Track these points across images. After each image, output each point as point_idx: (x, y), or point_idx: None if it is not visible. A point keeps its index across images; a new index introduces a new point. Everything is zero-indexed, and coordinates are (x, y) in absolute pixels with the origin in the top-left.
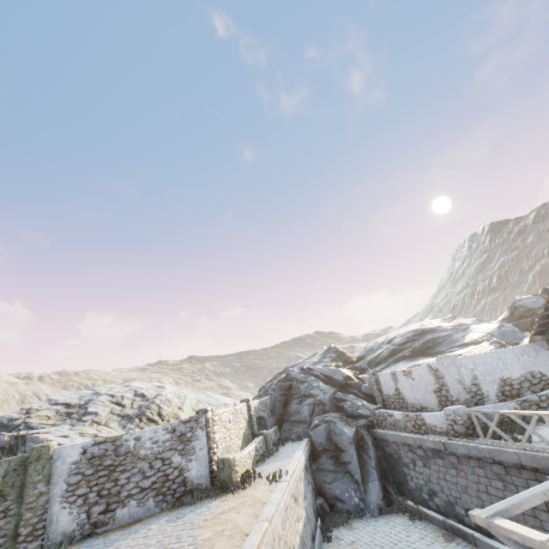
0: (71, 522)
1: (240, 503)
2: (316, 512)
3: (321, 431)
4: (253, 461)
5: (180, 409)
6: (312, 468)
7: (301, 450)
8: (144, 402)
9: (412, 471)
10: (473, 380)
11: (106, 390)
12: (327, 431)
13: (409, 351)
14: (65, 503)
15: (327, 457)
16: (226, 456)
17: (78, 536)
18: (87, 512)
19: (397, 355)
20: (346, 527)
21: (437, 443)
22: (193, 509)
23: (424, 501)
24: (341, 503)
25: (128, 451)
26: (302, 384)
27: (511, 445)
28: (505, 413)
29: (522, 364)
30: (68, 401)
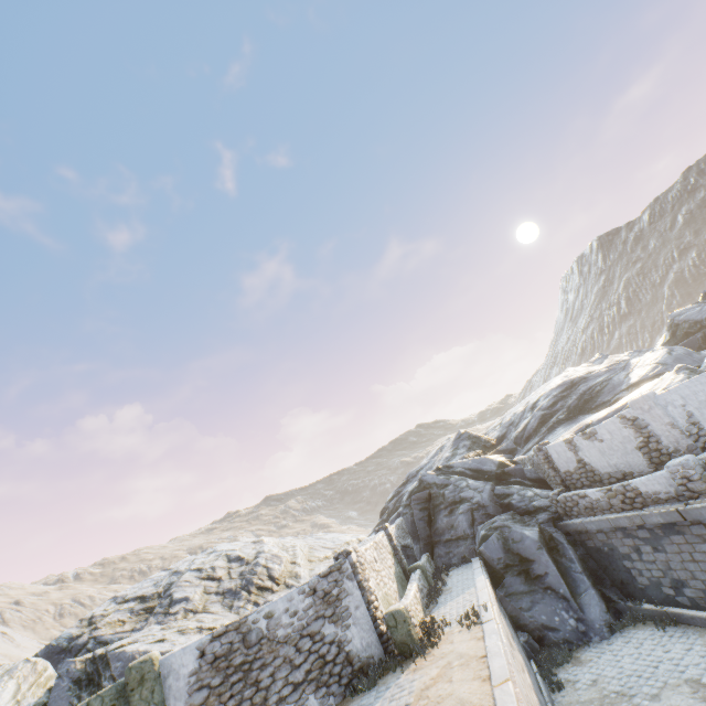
0: None
1: (444, 668)
2: (525, 654)
3: (494, 543)
4: (422, 606)
5: (294, 564)
6: (498, 596)
7: (481, 575)
8: (244, 567)
9: (637, 562)
10: (689, 419)
11: (187, 565)
12: (501, 540)
13: (564, 412)
14: None
15: (513, 576)
16: (394, 608)
17: None
18: None
19: (550, 421)
20: (573, 663)
21: (669, 515)
22: (378, 695)
23: (668, 598)
24: (553, 632)
25: (261, 637)
26: (446, 489)
27: None
28: None
29: None
30: (140, 592)
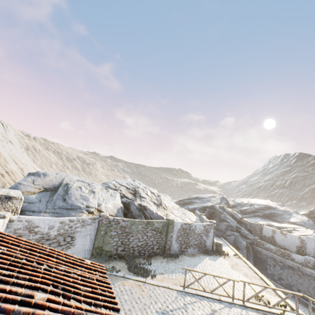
0: (177, 248)
1: (235, 263)
2: None
3: (232, 238)
4: None
5: (168, 205)
6: None
7: (230, 245)
8: (156, 197)
9: (271, 268)
10: None
11: (134, 183)
12: (234, 239)
13: (262, 214)
14: (176, 241)
15: None
16: (220, 242)
17: (178, 253)
18: (181, 246)
19: (256, 213)
20: None
21: (294, 265)
22: (215, 258)
23: (274, 279)
24: None
25: (192, 230)
26: (221, 214)
27: None
28: None
29: None
30: (124, 184)
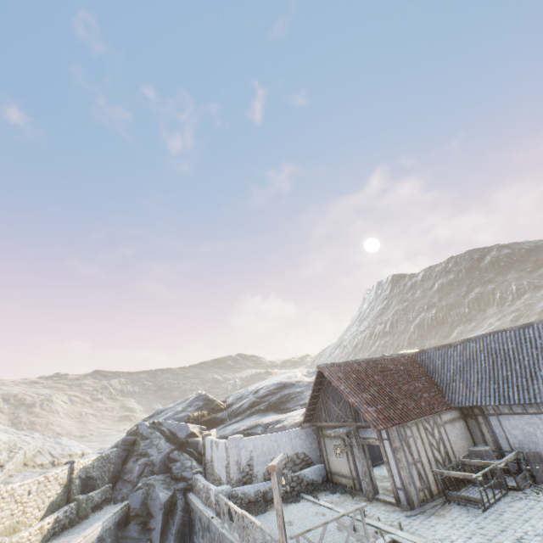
0: None
1: None
2: None
3: (138, 496)
4: (45, 535)
5: (1, 468)
6: (118, 536)
7: (102, 521)
8: None
9: (197, 540)
10: (249, 461)
11: None
12: (145, 495)
13: (266, 404)
14: None
15: (136, 523)
16: None
17: None
18: None
19: (255, 408)
20: None
21: (207, 519)
22: None
23: None
24: None
25: None
26: (144, 441)
27: (229, 532)
28: (229, 505)
29: (293, 446)
30: None
